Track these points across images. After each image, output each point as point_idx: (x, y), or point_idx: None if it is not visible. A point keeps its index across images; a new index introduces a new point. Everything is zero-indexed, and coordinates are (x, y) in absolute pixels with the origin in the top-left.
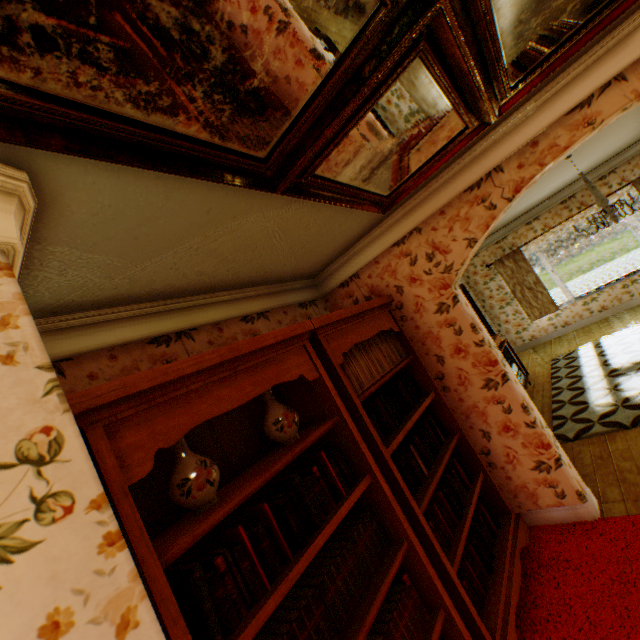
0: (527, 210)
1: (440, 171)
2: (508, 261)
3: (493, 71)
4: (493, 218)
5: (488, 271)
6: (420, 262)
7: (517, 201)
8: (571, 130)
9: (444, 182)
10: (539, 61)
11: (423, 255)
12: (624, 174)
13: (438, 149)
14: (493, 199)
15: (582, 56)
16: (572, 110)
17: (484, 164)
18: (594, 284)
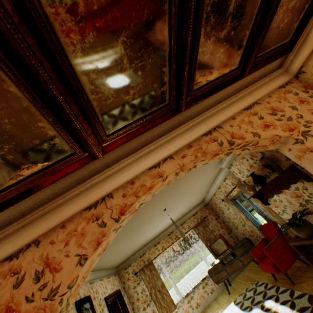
0: (154, 237)
1: (68, 190)
2: (147, 269)
3: (81, 102)
4: (104, 234)
5: (136, 277)
6: (27, 282)
7: (146, 230)
8: (152, 177)
9: (69, 199)
10: (124, 125)
11: (33, 272)
12: (189, 223)
13: (50, 162)
14: (105, 217)
15: (152, 142)
16: (152, 167)
17: (101, 190)
18: (191, 281)
